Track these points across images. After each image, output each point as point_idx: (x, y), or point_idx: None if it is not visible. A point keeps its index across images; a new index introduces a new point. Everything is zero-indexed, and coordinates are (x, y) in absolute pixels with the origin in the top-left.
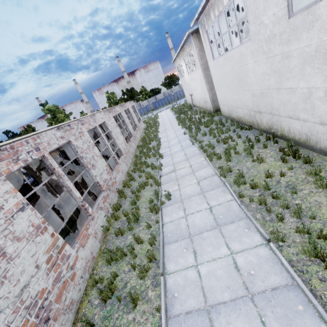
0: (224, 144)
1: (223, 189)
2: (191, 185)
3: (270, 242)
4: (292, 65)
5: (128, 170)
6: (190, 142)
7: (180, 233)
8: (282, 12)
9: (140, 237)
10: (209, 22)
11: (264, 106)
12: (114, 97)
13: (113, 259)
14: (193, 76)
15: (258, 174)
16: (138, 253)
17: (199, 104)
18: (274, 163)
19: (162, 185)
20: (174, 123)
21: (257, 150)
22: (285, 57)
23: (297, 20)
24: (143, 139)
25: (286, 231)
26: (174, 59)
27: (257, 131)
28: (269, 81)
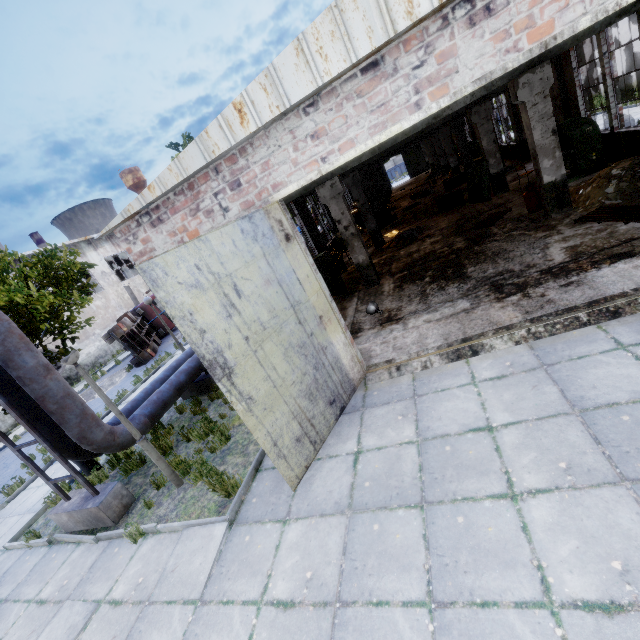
0: None
1: None
2: None
3: None
4: None
5: None
6: None
7: None
8: None
9: None
10: None
11: None
12: None
13: None
14: None
15: None
16: None
17: None
18: None
19: None
20: None
21: None
22: None
23: None
24: None
25: None
26: None
27: None
28: None
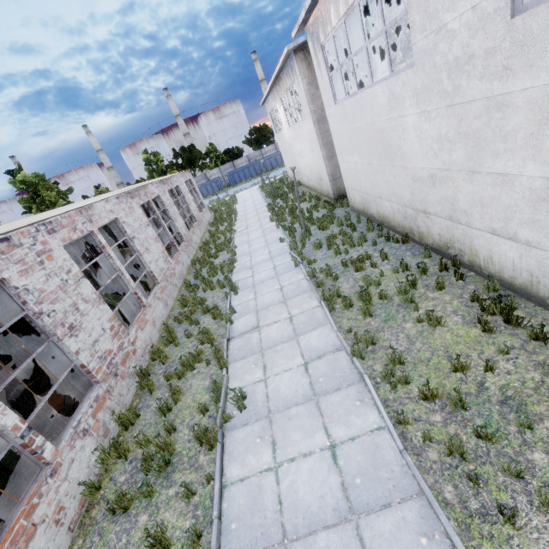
0: (356, 271)
1: (360, 391)
2: (290, 370)
3: None
4: (510, 125)
5: (168, 316)
6: (291, 260)
7: (260, 524)
8: (495, 2)
9: (166, 527)
10: (327, 28)
11: (437, 202)
12: (158, 161)
13: None
14: (298, 131)
15: (433, 359)
16: None
17: (309, 182)
18: (463, 330)
19: (230, 364)
20: (263, 216)
21: (425, 293)
22: (494, 107)
23: (536, 19)
24: (204, 246)
25: None
26: (264, 97)
27: (419, 247)
28: (450, 154)
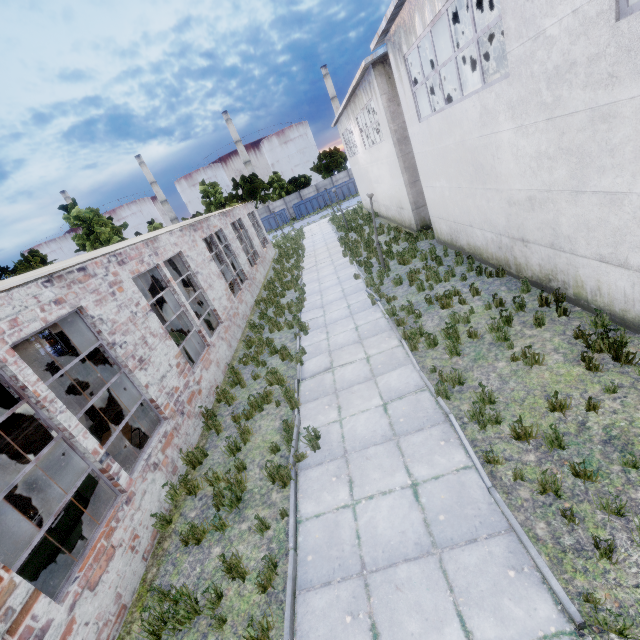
0: (441, 308)
1: (445, 431)
2: (368, 411)
3: (587, 639)
4: (618, 138)
5: (232, 358)
6: (367, 297)
7: (337, 557)
8: (598, 5)
9: (241, 558)
10: (410, 38)
11: (537, 228)
12: (216, 192)
13: (166, 627)
14: (376, 154)
15: (528, 398)
16: (230, 610)
17: (387, 212)
18: (565, 368)
19: (301, 405)
20: (335, 252)
21: (521, 330)
22: (599, 119)
23: None
24: (269, 285)
25: (626, 596)
26: (337, 118)
27: (517, 281)
28: (551, 173)
